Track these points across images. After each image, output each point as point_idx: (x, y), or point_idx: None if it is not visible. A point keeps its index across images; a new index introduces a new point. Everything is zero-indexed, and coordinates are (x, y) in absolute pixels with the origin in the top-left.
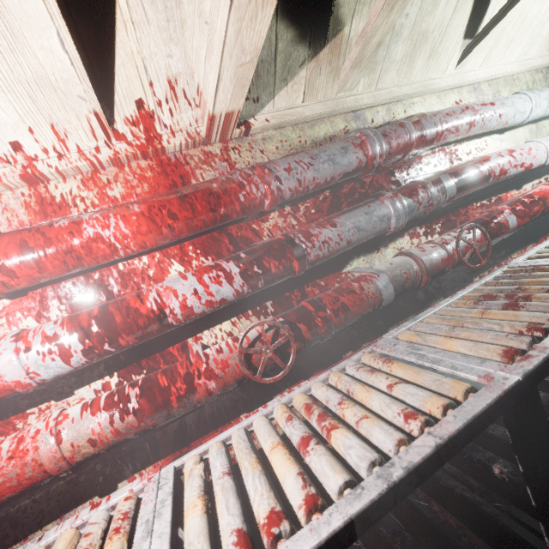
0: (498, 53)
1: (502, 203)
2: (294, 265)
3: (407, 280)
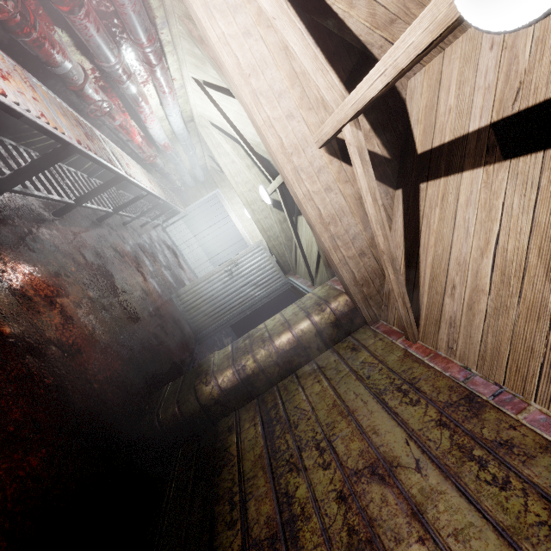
0: (198, 95)
1: (122, 114)
2: (65, 7)
3: (71, 80)
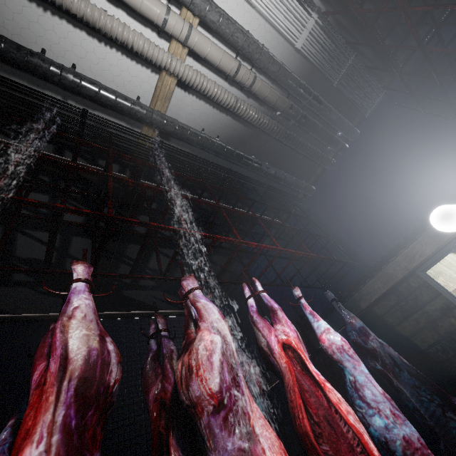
0: None
1: None
2: None
3: None
